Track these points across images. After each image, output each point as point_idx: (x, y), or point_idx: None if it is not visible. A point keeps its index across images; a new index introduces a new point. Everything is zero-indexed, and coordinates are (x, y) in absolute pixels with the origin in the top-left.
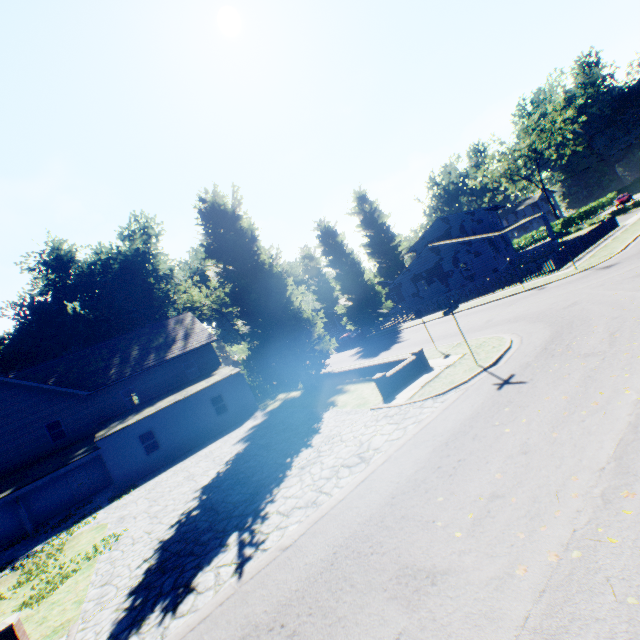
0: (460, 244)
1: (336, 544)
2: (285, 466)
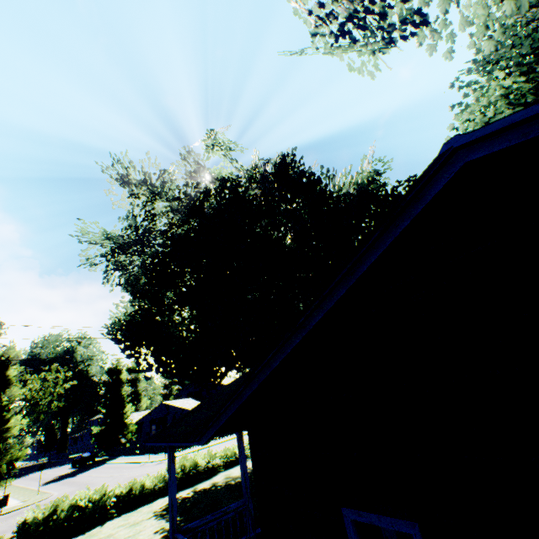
0: (179, 407)
1: None
2: None
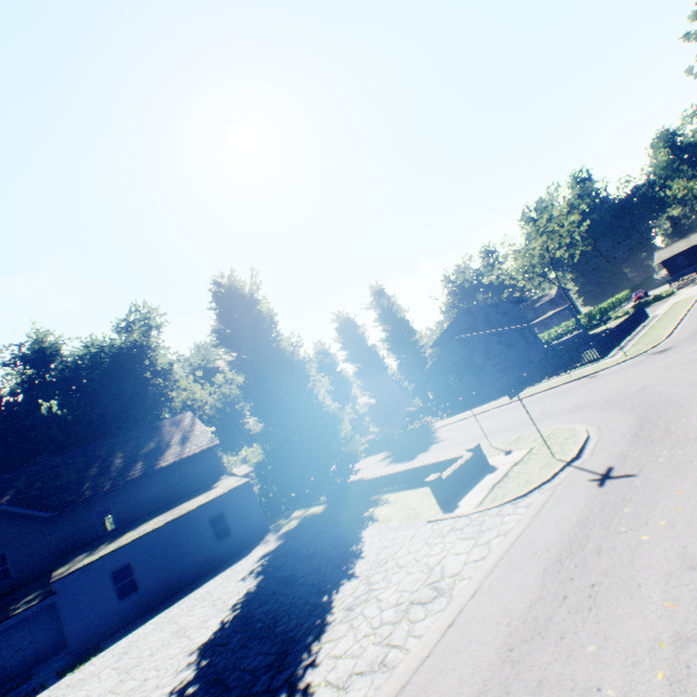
0: (490, 335)
1: None
2: (322, 607)
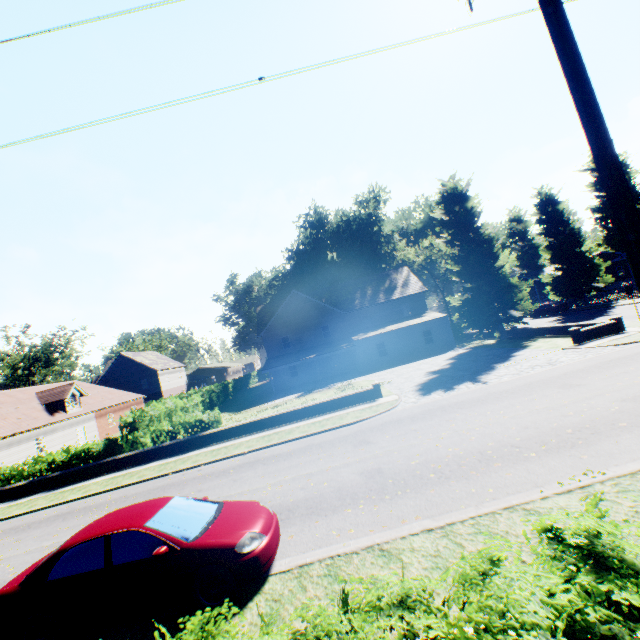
0: None
1: (531, 381)
2: (493, 366)
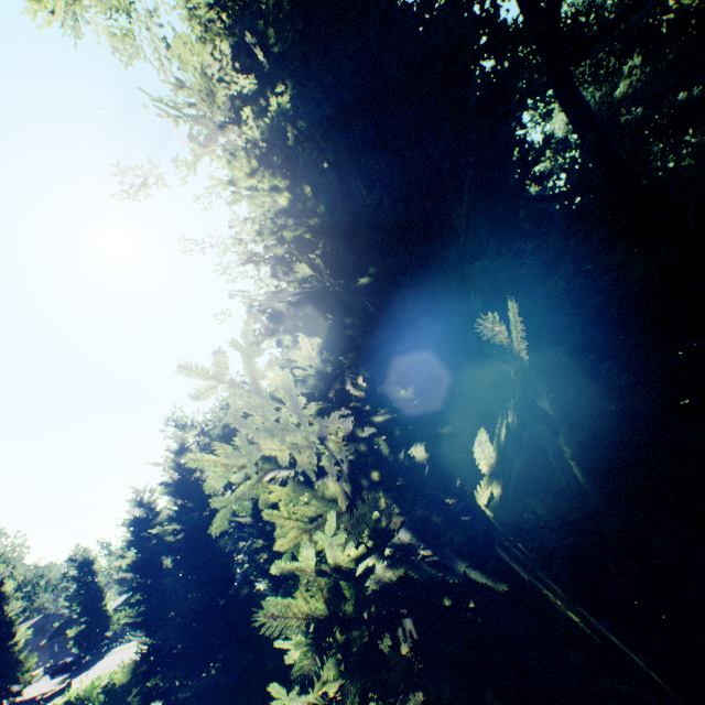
0: None
1: None
2: None
